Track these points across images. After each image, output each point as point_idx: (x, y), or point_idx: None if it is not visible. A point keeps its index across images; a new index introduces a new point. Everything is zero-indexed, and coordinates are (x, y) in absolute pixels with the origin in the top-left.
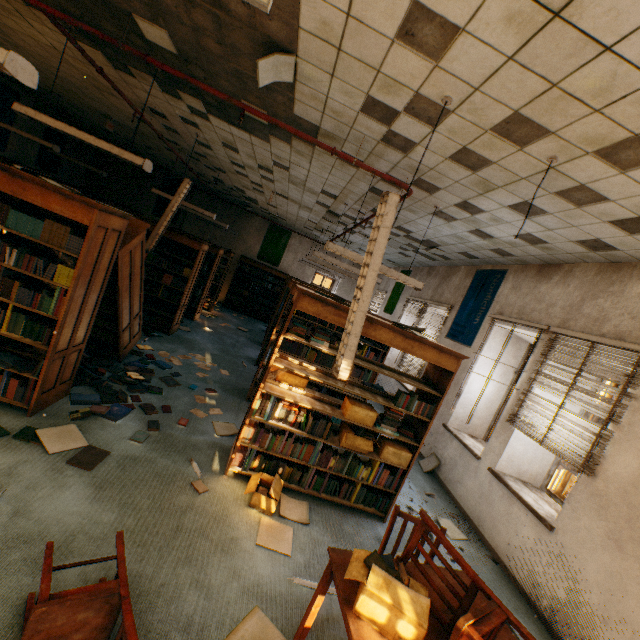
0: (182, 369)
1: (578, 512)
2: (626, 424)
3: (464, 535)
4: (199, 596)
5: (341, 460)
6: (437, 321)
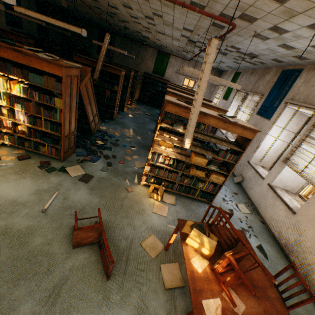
0: (120, 137)
1: (311, 208)
2: None
3: (249, 211)
4: (131, 229)
5: (190, 180)
6: (252, 104)
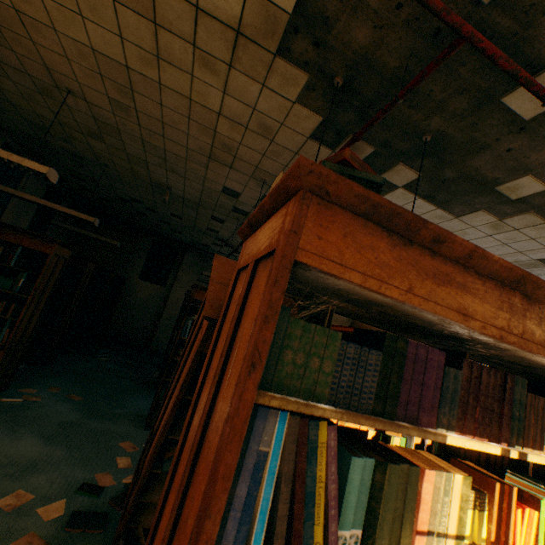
0: None
1: None
2: None
3: None
4: None
5: None
6: None
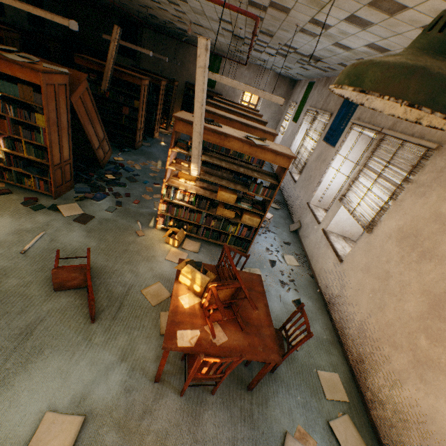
0: (141, 172)
1: (356, 253)
2: (399, 201)
3: (298, 264)
4: (132, 275)
5: (218, 222)
6: (320, 127)
